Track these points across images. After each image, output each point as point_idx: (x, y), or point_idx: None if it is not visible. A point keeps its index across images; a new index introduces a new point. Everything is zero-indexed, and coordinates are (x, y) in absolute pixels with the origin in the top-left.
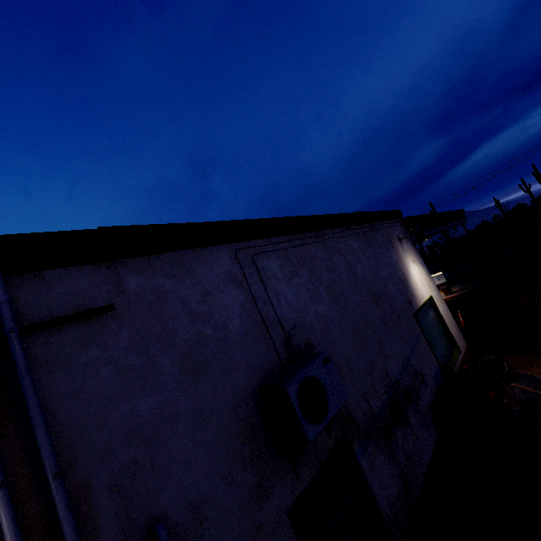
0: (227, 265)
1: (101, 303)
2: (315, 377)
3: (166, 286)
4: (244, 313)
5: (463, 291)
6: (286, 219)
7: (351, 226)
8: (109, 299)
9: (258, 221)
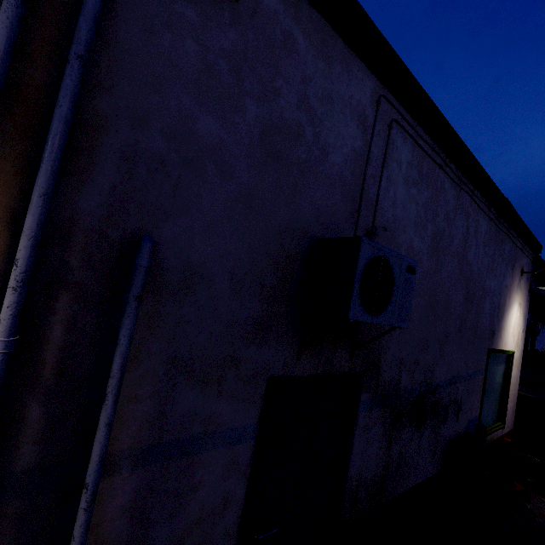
0: (365, 98)
1: None
2: (392, 269)
3: (299, 44)
4: (350, 160)
5: (523, 392)
6: (446, 123)
7: (491, 207)
8: None
9: (421, 90)
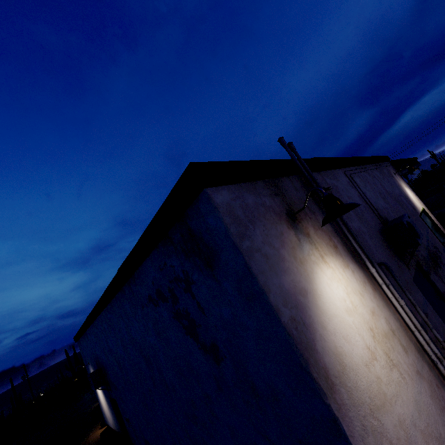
0: (345, 178)
1: (325, 187)
2: (409, 222)
3: (335, 183)
4: (360, 199)
5: None
6: (352, 158)
7: (372, 164)
8: (326, 186)
9: (345, 158)
